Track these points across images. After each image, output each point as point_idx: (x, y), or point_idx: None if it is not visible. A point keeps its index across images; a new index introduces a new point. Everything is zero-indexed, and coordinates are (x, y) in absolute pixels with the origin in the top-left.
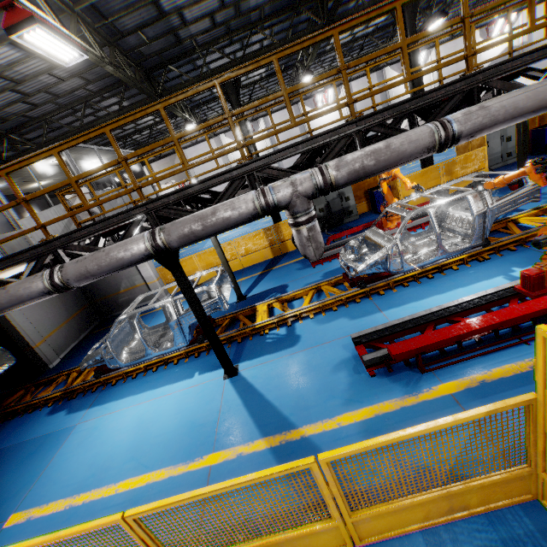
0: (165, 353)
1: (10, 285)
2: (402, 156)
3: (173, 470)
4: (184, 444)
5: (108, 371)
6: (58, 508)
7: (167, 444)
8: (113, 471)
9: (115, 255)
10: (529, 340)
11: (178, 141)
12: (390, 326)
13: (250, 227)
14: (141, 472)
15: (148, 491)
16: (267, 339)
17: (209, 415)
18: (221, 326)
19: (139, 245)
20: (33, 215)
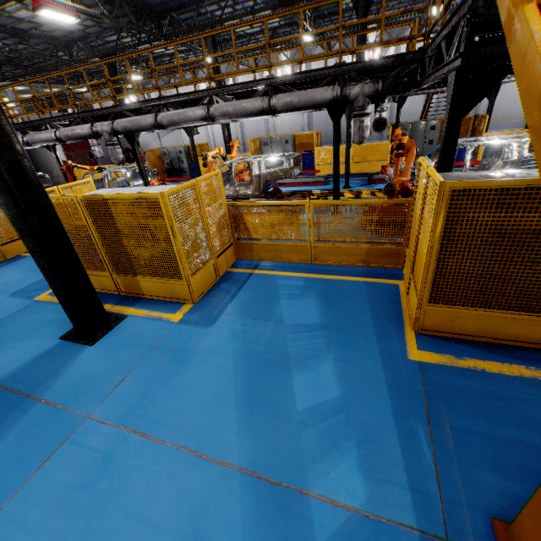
0: None
1: None
2: None
3: None
4: None
5: None
6: None
7: None
8: None
9: None
10: None
11: None
12: None
13: None
14: None
15: None
16: None
17: None
18: None
19: None
20: None
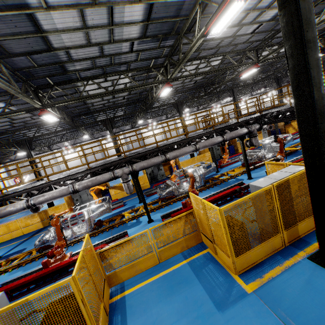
0: None
1: None
2: (12, 212)
3: None
4: None
5: None
6: None
7: None
8: None
9: None
10: (57, 280)
11: None
12: (19, 277)
13: (60, 202)
14: None
15: None
16: None
17: None
18: None
19: None
20: None
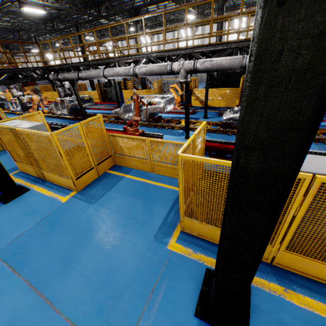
0: None
1: None
2: None
3: None
4: None
5: None
6: None
7: None
8: None
9: None
10: None
11: None
12: None
13: None
14: None
15: None
16: None
17: None
18: None
19: None
20: None
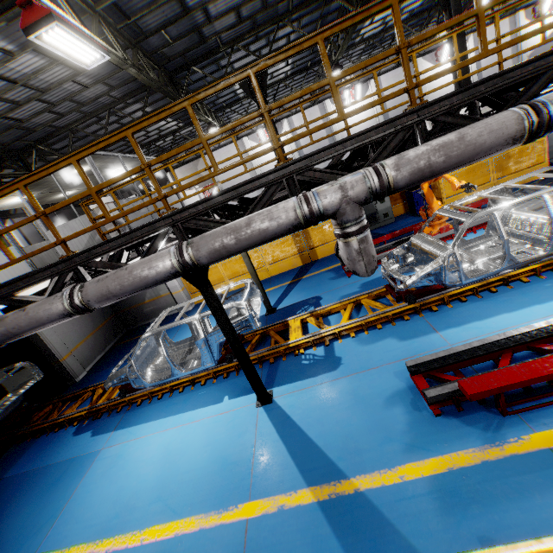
0: (192, 373)
1: (29, 306)
2: (480, 150)
3: (204, 519)
4: (215, 486)
5: (133, 390)
6: (80, 552)
7: (196, 484)
8: (138, 512)
9: (139, 274)
10: None
11: (207, 143)
12: (454, 352)
13: None
14: (168, 517)
15: (176, 545)
16: (302, 360)
17: (243, 451)
18: (251, 343)
19: (165, 262)
20: (53, 230)
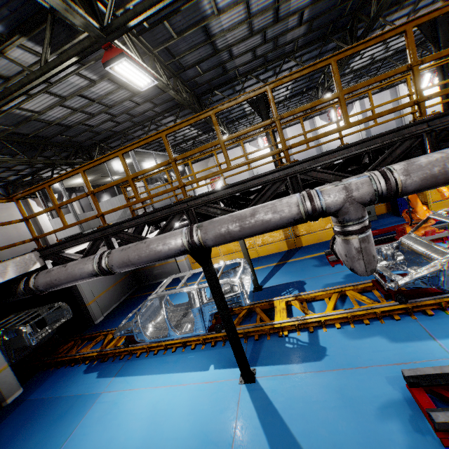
0: (185, 336)
1: (69, 263)
2: None
3: None
4: None
5: (135, 342)
6: None
7: None
8: None
9: (154, 248)
10: None
11: (224, 144)
12: None
13: None
14: None
15: None
16: (286, 343)
17: (223, 430)
18: (238, 317)
19: (177, 241)
20: (96, 205)
